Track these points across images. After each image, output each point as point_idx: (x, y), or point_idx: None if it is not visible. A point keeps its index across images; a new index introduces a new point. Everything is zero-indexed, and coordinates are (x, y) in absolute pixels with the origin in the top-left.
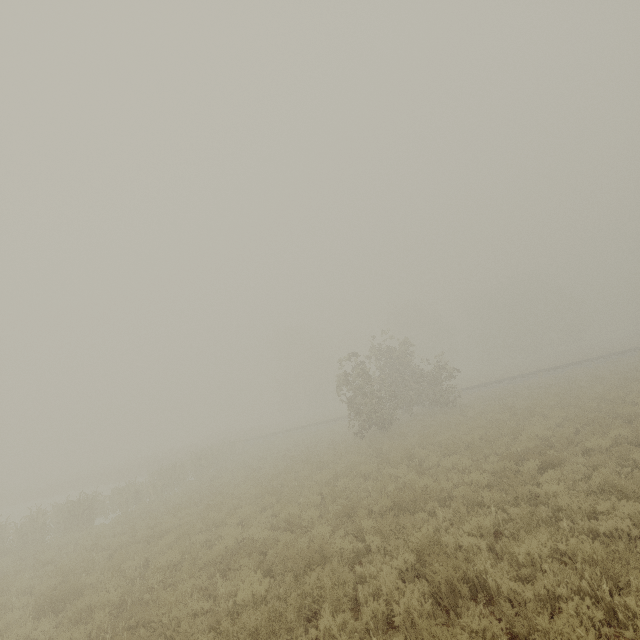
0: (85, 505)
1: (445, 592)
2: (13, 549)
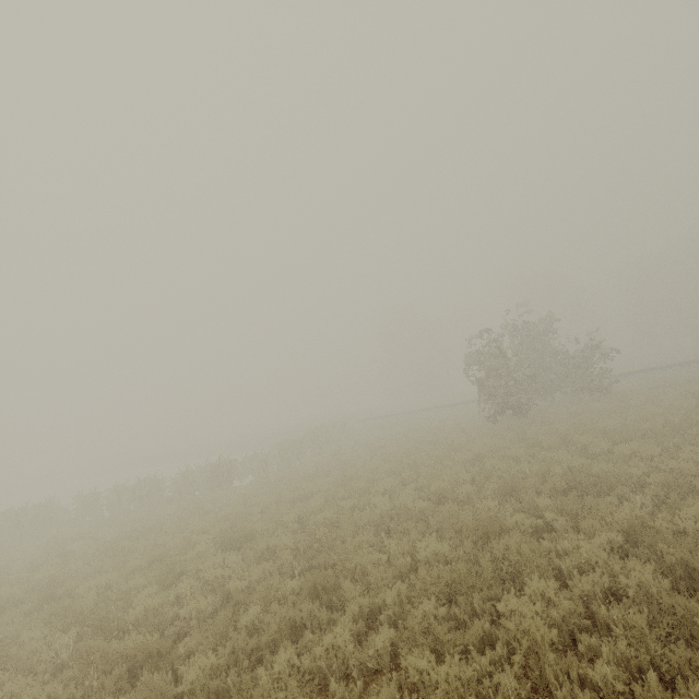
0: (224, 468)
1: (681, 574)
2: (172, 499)
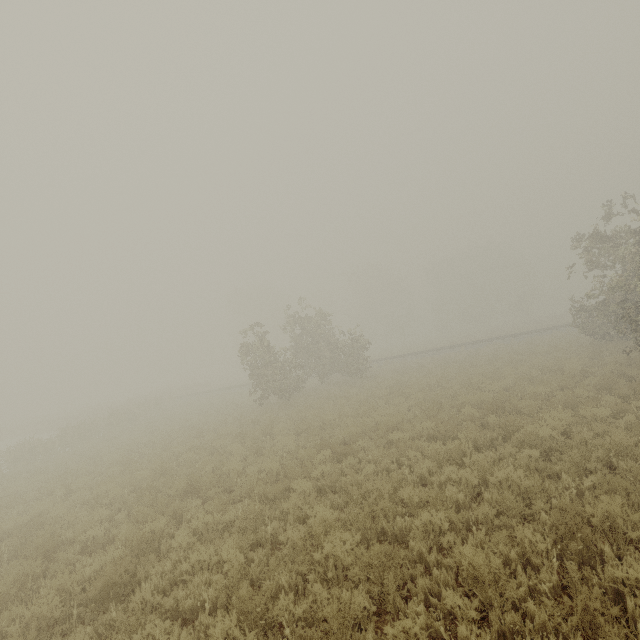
0: None
1: (96, 597)
2: None
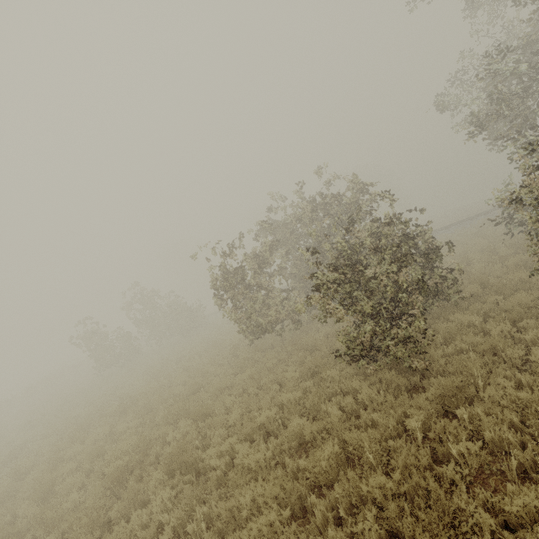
0: None
1: None
2: None
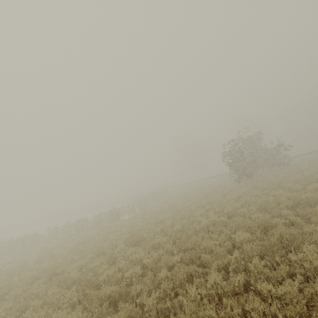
0: (116, 212)
1: None
2: (94, 227)
